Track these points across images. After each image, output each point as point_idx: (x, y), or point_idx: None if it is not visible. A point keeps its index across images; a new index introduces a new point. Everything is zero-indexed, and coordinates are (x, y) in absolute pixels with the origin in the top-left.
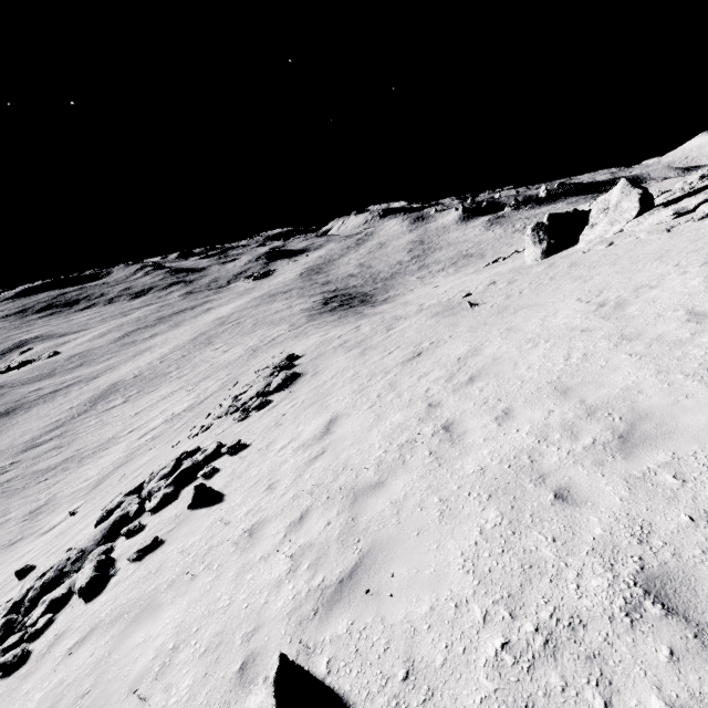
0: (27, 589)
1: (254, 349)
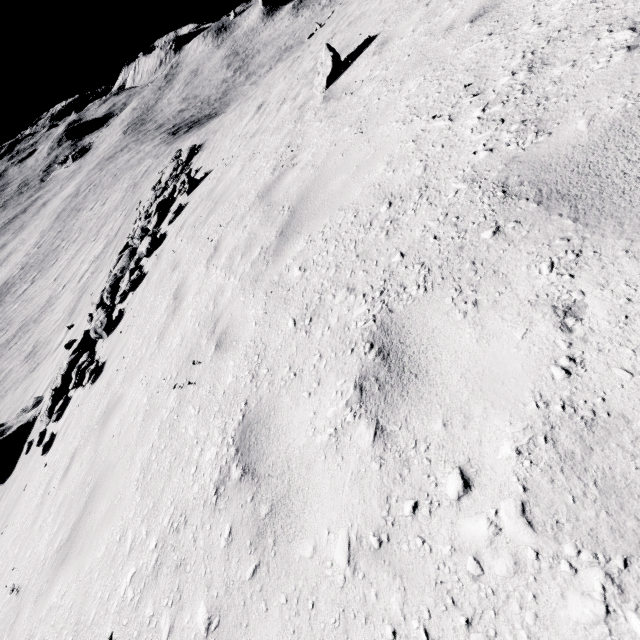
0: (99, 297)
1: (133, 185)
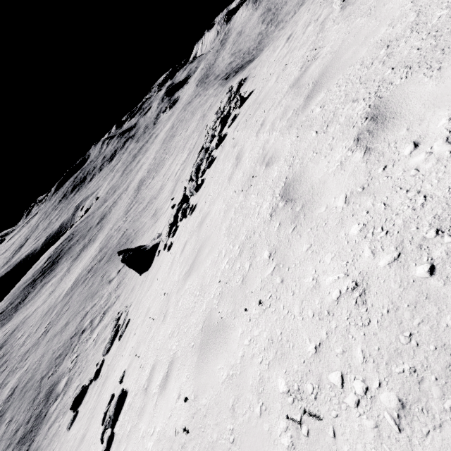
0: (189, 176)
1: (203, 116)
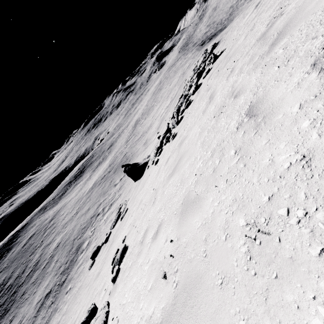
0: (172, 115)
1: (182, 73)
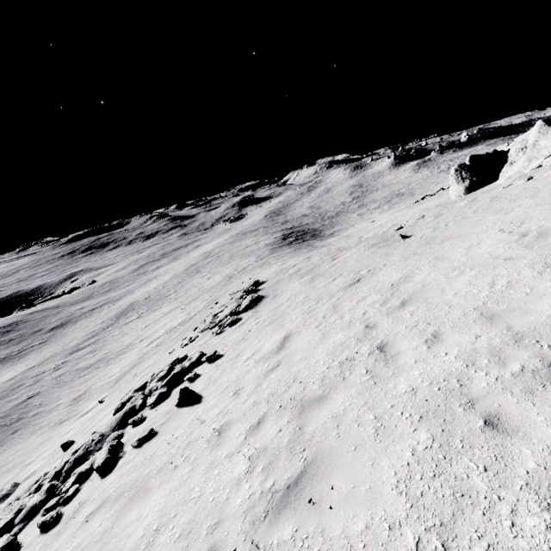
0: (64, 462)
1: (230, 276)
